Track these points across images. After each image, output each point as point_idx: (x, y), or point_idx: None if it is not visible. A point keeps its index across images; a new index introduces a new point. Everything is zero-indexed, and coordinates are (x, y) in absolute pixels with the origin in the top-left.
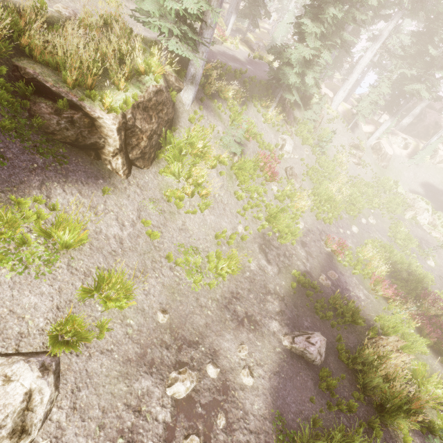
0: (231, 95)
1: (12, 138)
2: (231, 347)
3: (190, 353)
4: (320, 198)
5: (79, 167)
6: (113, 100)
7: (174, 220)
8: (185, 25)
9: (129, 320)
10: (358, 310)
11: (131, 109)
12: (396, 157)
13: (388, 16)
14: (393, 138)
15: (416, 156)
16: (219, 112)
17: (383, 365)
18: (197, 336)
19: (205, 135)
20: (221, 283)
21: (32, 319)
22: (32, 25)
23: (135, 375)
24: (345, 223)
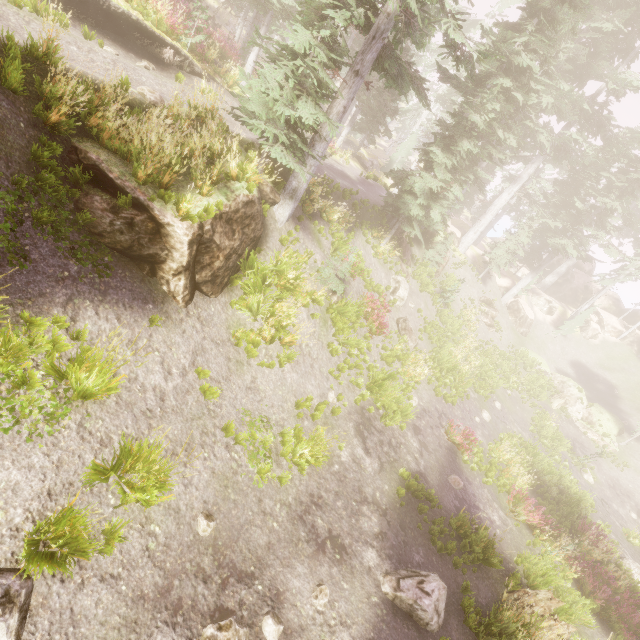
0: (336, 218)
1: (45, 234)
2: (303, 588)
3: (240, 593)
4: (441, 366)
5: (124, 284)
6: (192, 206)
7: (241, 373)
8: (294, 134)
9: (154, 525)
10: (493, 542)
11: (212, 219)
12: (539, 323)
13: (528, 158)
14: (534, 298)
15: (563, 325)
16: (319, 236)
17: (532, 639)
18: (253, 563)
19: (300, 263)
20: (298, 478)
21: (5, 509)
22: (108, 105)
23: (148, 626)
24: (473, 406)
